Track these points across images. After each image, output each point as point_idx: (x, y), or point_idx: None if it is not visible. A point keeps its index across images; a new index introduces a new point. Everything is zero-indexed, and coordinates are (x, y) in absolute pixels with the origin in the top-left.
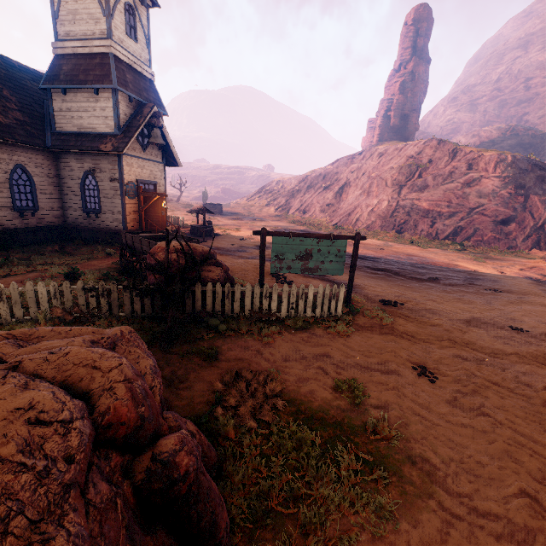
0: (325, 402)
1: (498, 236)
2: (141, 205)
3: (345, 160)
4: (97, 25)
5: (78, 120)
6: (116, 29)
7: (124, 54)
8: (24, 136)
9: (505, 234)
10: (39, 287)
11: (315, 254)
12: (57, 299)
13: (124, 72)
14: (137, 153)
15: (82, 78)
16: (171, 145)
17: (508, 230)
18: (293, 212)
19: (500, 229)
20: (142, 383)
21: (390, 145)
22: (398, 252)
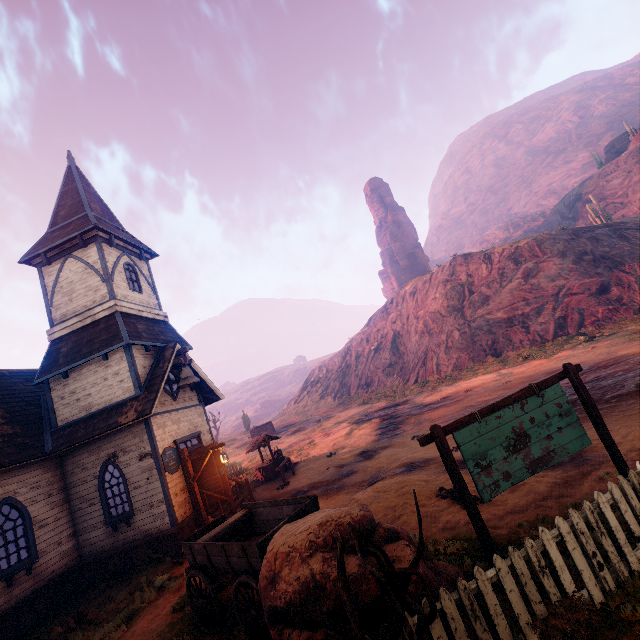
0: None
1: (611, 307)
2: (190, 474)
3: (379, 315)
4: (97, 292)
5: (85, 401)
6: (118, 288)
7: (130, 307)
8: (13, 453)
9: (615, 301)
10: None
11: (529, 430)
12: None
13: (135, 323)
14: (168, 406)
15: (86, 351)
16: (206, 378)
17: (614, 296)
18: (355, 390)
19: (605, 299)
20: None
21: (415, 282)
22: (533, 376)
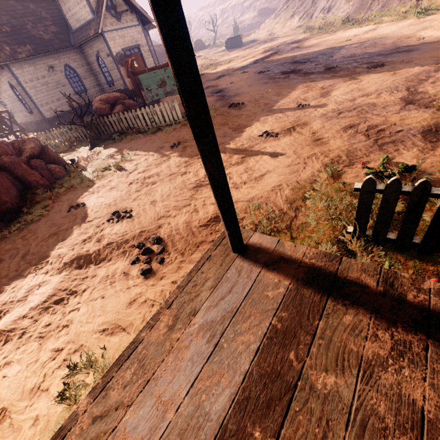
0: (115, 161)
1: None
2: (126, 69)
3: None
4: None
5: (76, 17)
6: None
7: None
8: (59, 43)
9: None
10: (55, 132)
11: (167, 81)
12: (64, 136)
13: None
14: (115, 26)
15: None
16: (137, 5)
17: None
18: (317, 14)
19: None
20: (3, 145)
21: None
22: (362, 40)
